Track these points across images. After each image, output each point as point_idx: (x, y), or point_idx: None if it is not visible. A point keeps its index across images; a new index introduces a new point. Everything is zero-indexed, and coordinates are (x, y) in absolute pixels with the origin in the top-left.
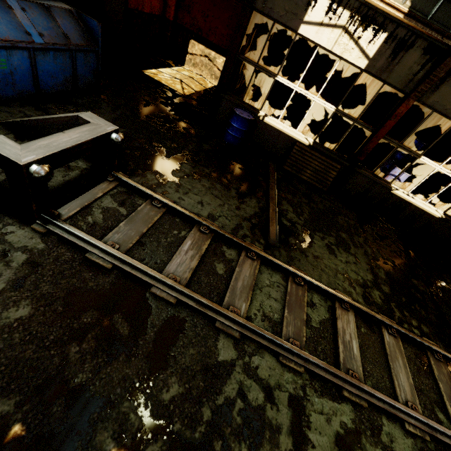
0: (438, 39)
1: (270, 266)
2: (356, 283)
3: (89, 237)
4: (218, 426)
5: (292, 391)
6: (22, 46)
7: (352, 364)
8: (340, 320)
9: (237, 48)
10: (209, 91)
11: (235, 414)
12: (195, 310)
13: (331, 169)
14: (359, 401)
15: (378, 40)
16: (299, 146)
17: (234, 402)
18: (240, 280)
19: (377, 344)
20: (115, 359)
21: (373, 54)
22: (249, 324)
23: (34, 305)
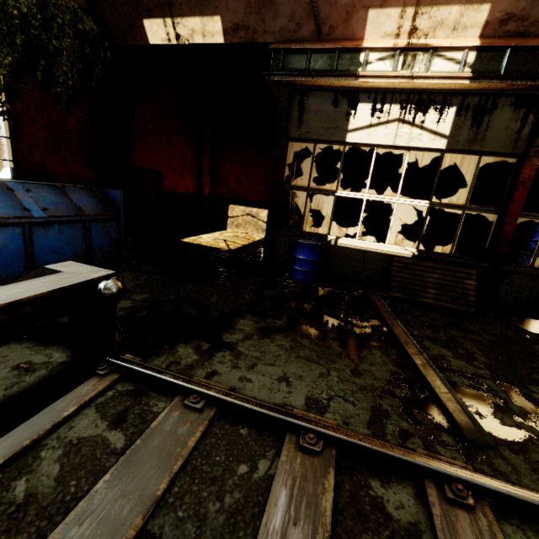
0: (528, 87)
1: (523, 519)
2: None
3: None
4: None
5: None
6: (13, 222)
7: None
8: None
9: (280, 180)
10: (258, 242)
11: None
12: None
13: (464, 278)
14: None
15: (448, 116)
16: (399, 262)
17: None
18: None
19: None
20: None
21: (449, 131)
22: None
23: None
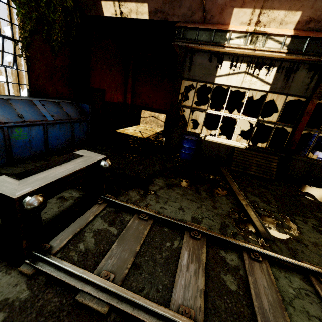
0: (316, 60)
1: (280, 266)
2: None
3: (81, 271)
4: None
5: None
6: (39, 123)
7: None
8: None
9: (176, 101)
10: (159, 133)
11: None
12: None
13: (271, 161)
14: None
15: (272, 72)
16: (237, 151)
17: None
18: (262, 295)
19: None
20: None
21: (272, 81)
22: None
23: None
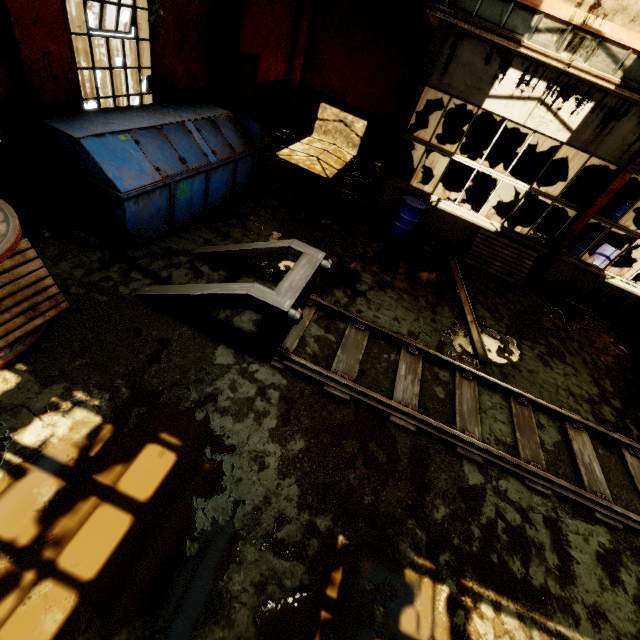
0: None
1: (487, 386)
2: (582, 399)
3: (324, 370)
4: (489, 542)
5: (545, 513)
6: (203, 170)
7: (598, 487)
8: (575, 441)
9: (404, 129)
10: (351, 166)
11: (500, 532)
12: (433, 437)
13: (526, 258)
14: (613, 522)
15: (583, 110)
16: (482, 234)
17: (495, 521)
18: (464, 403)
19: (619, 467)
20: (385, 484)
21: (577, 126)
22: (490, 448)
23: (305, 438)
